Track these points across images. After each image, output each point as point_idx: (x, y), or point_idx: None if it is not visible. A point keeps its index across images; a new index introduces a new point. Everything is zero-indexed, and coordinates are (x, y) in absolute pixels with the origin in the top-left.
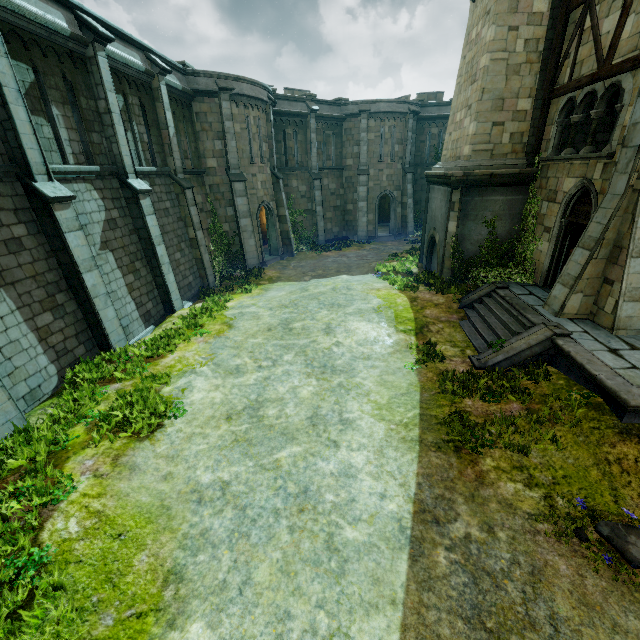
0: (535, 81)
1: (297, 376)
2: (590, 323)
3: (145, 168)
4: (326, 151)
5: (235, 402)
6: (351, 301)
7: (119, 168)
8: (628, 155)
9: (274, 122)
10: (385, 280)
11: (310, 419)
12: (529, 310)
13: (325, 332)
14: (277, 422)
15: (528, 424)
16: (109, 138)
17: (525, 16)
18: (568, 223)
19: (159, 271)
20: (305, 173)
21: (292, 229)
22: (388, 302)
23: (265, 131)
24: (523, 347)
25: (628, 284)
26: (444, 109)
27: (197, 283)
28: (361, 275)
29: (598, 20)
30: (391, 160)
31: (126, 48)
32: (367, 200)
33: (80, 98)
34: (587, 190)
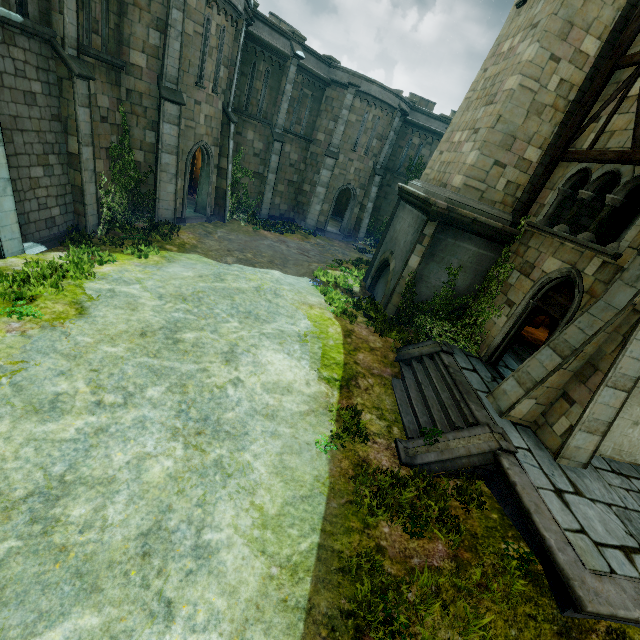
0: (552, 132)
1: (156, 433)
2: (532, 435)
3: None
4: (298, 112)
5: (15, 479)
6: (274, 315)
7: None
8: None
9: (245, 47)
10: (322, 294)
11: (144, 538)
12: (473, 396)
13: (225, 358)
14: (79, 540)
15: (453, 587)
16: None
17: (571, 50)
18: (535, 306)
19: None
20: (266, 128)
21: (232, 189)
22: (318, 329)
23: (229, 52)
24: (462, 452)
25: (591, 413)
26: (432, 122)
27: (67, 220)
28: (296, 276)
29: None
30: (365, 153)
31: None
32: (327, 187)
33: None
34: (571, 281)
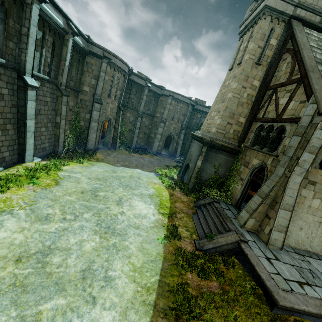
0: (248, 112)
1: (87, 231)
2: (256, 236)
3: (41, 75)
4: (148, 106)
5: (31, 245)
6: (138, 186)
7: (21, 67)
8: (285, 159)
9: (127, 83)
10: (159, 179)
11: (83, 272)
12: (228, 220)
13: (117, 203)
14: (56, 270)
15: (221, 301)
16: (21, 49)
17: (249, 84)
18: (252, 179)
19: (23, 135)
20: (135, 112)
21: (120, 136)
22: (158, 193)
23: (121, 85)
24: (223, 243)
25: (277, 222)
26: (205, 108)
27: (50, 148)
28: (148, 172)
29: (278, 98)
30: (177, 121)
31: (56, 12)
32: (161, 135)
33: (10, 19)
34: (263, 167)
